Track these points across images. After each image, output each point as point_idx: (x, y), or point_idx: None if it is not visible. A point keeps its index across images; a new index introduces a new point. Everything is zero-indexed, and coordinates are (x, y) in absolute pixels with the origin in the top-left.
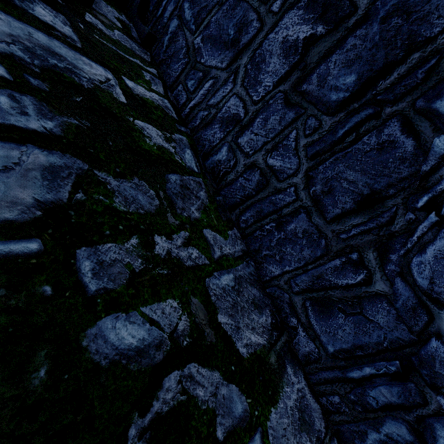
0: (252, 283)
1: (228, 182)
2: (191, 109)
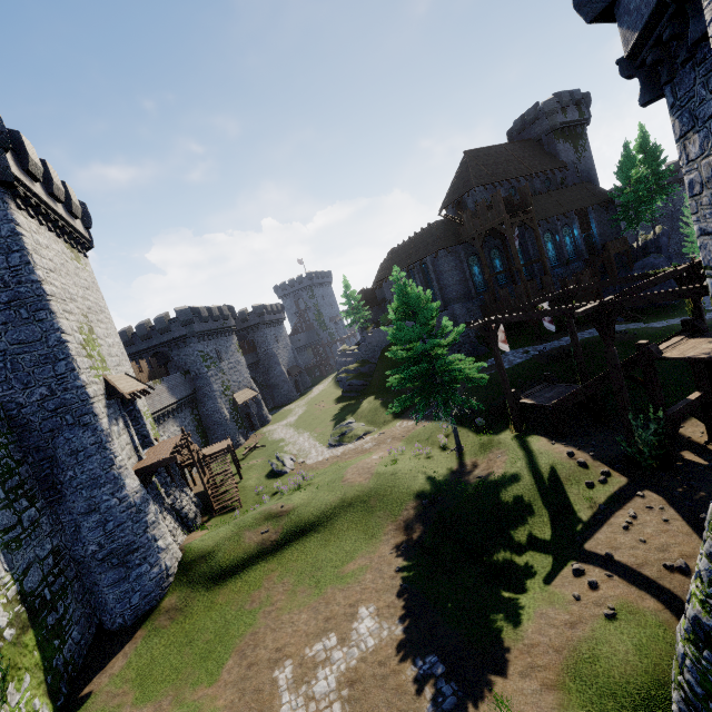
0: (19, 447)
1: (15, 420)
2: (4, 395)
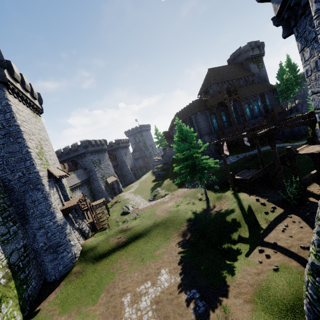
0: (9, 199)
1: (7, 187)
2: (2, 176)
